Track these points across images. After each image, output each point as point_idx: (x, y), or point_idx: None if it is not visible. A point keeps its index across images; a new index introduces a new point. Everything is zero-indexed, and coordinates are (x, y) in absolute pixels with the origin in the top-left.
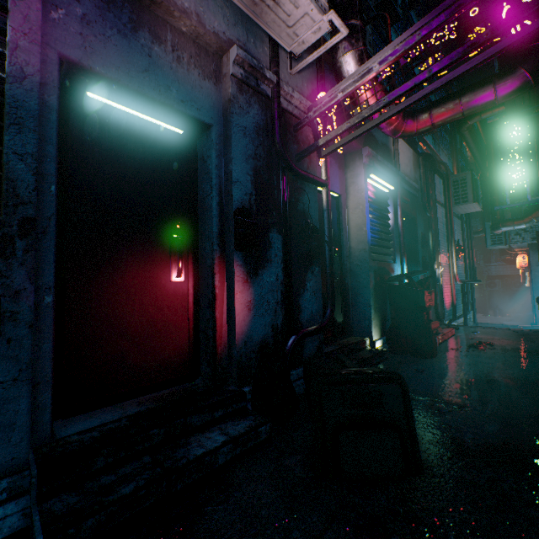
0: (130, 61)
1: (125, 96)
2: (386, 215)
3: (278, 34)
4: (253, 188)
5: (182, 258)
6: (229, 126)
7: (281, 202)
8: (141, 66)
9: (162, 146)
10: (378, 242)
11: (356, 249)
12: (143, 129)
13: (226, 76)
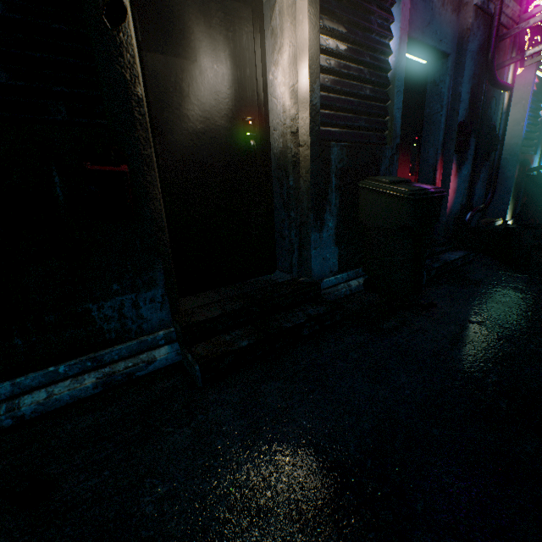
0: (423, 19)
1: (411, 46)
2: (539, 105)
3: None
4: (468, 103)
5: (417, 161)
6: (464, 54)
7: (480, 112)
8: (427, 20)
9: (413, 77)
10: (527, 136)
11: (507, 144)
12: (407, 67)
13: (467, 5)
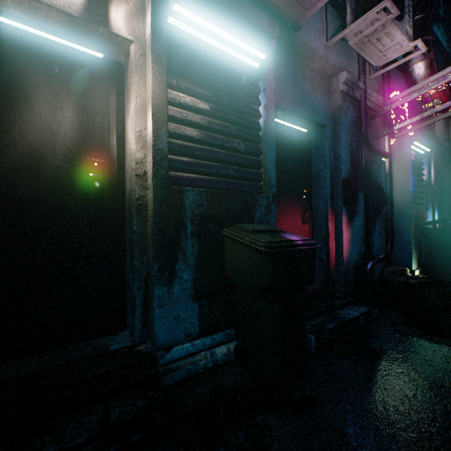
0: (295, 96)
1: (288, 116)
2: (421, 172)
3: (370, 57)
4: (350, 164)
5: (308, 211)
6: (338, 125)
7: (363, 171)
8: (298, 97)
9: (296, 141)
10: (415, 195)
11: (399, 201)
12: (289, 133)
13: (335, 91)
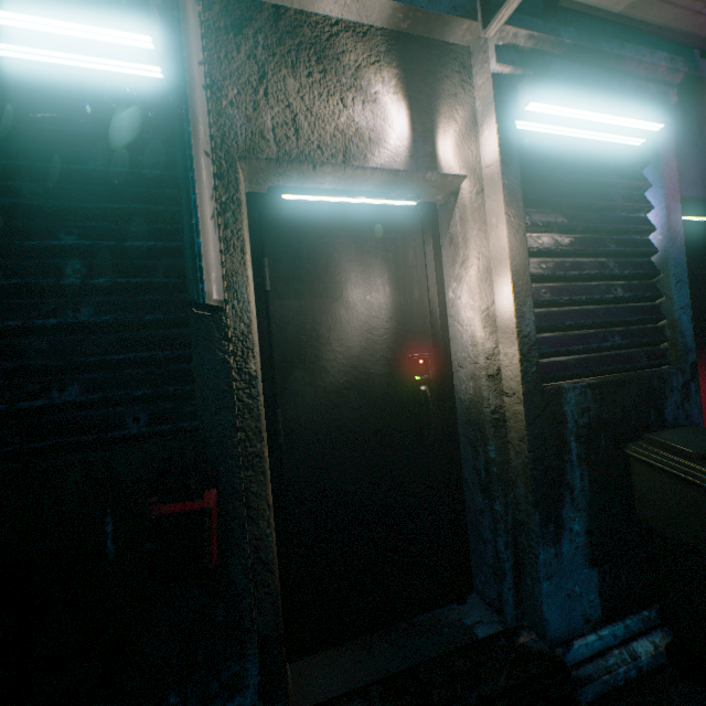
0: (701, 169)
1: (683, 206)
2: None
3: None
4: None
5: None
6: None
7: None
8: None
9: (694, 243)
10: None
11: None
12: None
13: None
